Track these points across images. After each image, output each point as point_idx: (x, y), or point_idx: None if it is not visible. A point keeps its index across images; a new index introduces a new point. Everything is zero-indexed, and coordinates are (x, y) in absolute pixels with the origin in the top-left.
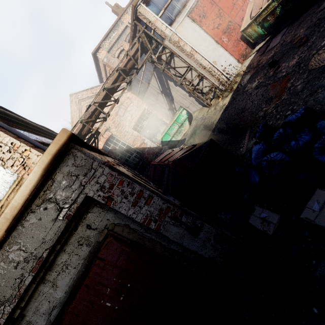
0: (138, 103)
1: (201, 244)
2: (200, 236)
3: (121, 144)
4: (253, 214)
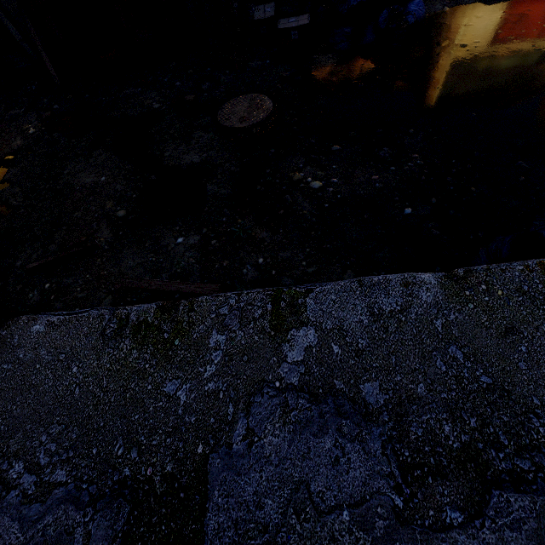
0: None
1: None
2: None
3: None
4: (265, 5)
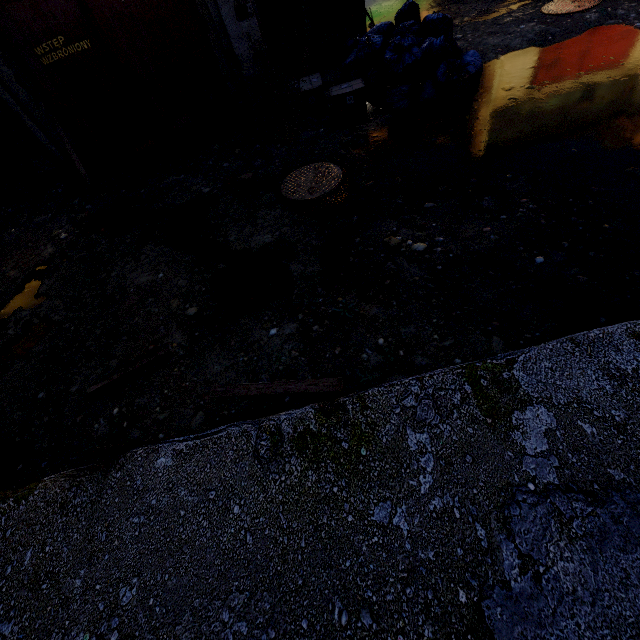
0: None
1: (239, 33)
2: (243, 25)
3: None
4: (310, 77)
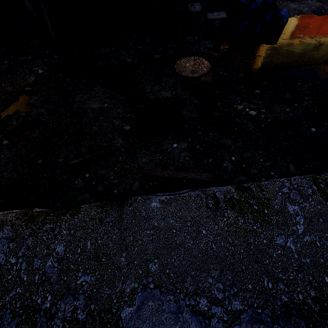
0: None
1: None
2: None
3: None
4: (194, 4)
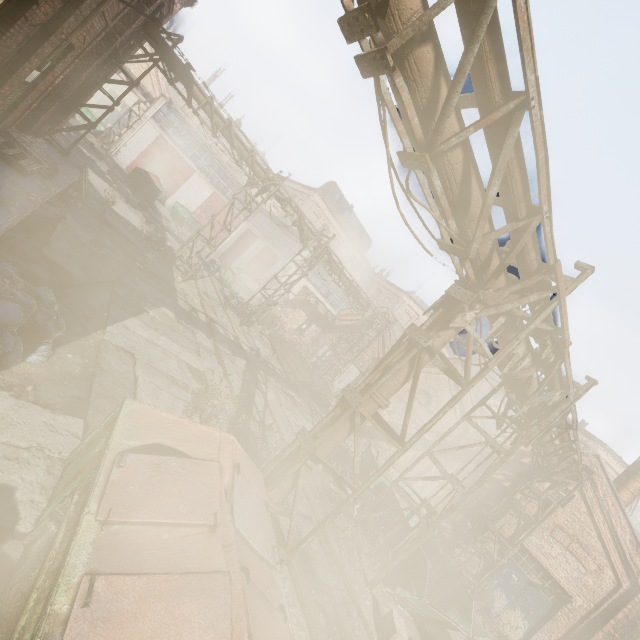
0: (144, 109)
1: None
2: None
3: None
4: None
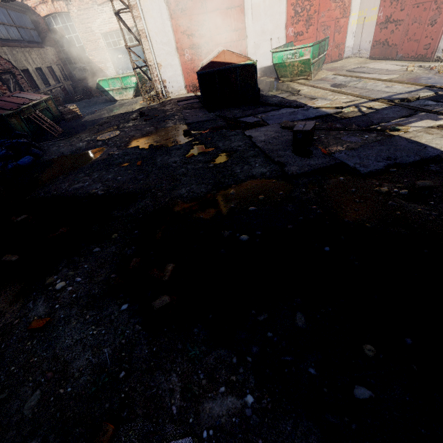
0: None
1: None
2: None
3: (74, 37)
4: None
